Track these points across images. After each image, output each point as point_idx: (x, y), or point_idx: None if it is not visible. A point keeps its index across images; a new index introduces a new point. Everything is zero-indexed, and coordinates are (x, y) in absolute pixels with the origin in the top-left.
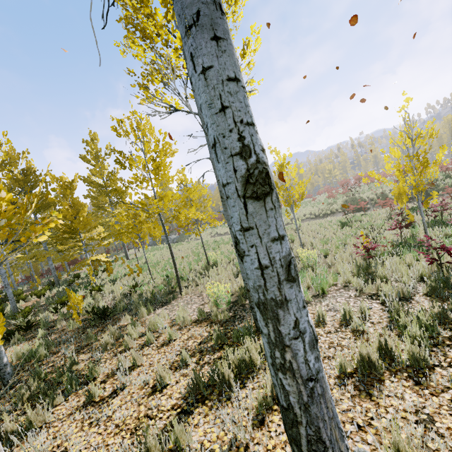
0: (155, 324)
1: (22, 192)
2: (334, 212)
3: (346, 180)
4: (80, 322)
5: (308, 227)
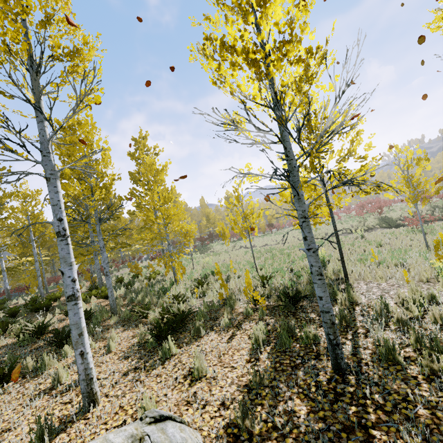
0: (420, 302)
1: (80, 179)
2: (372, 228)
3: (362, 202)
4: (266, 309)
5: (375, 235)
